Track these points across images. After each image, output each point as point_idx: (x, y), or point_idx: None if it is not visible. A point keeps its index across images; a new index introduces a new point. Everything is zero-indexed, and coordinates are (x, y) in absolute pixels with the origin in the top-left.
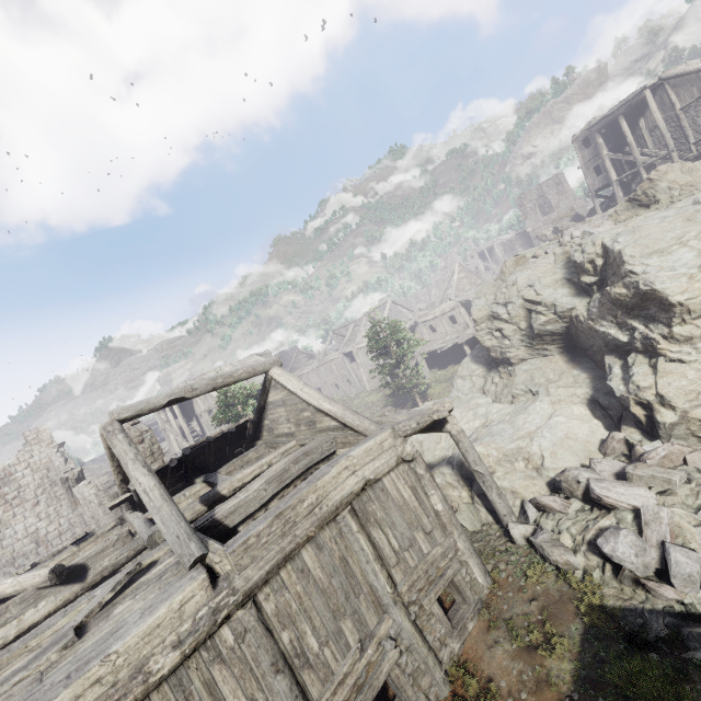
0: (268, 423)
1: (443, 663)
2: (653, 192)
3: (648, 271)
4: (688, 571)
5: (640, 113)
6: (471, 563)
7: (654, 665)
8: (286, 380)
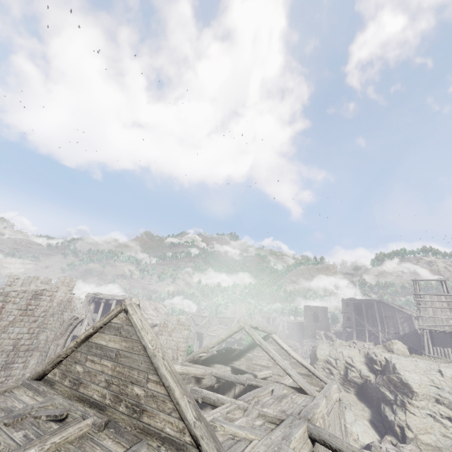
0: (251, 355)
1: None
2: (392, 347)
3: (405, 375)
4: None
5: (369, 307)
6: None
7: None
8: (282, 342)
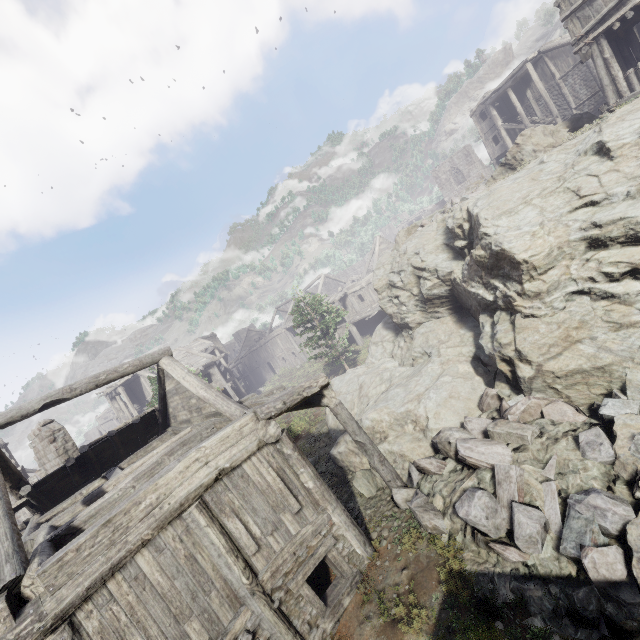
0: (172, 411)
1: None
2: (521, 155)
3: (499, 231)
4: (528, 532)
5: (526, 85)
6: (348, 536)
7: (489, 639)
8: (172, 370)
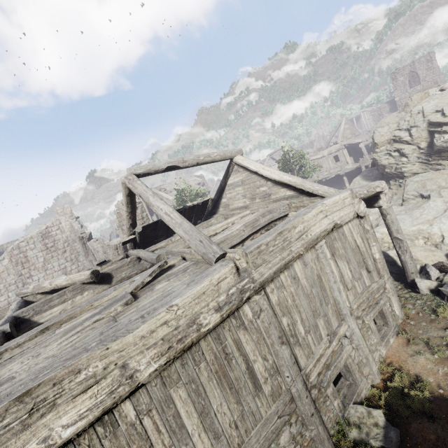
0: (225, 201)
1: (375, 361)
2: None
3: None
4: None
5: None
6: (393, 299)
7: None
8: (249, 163)
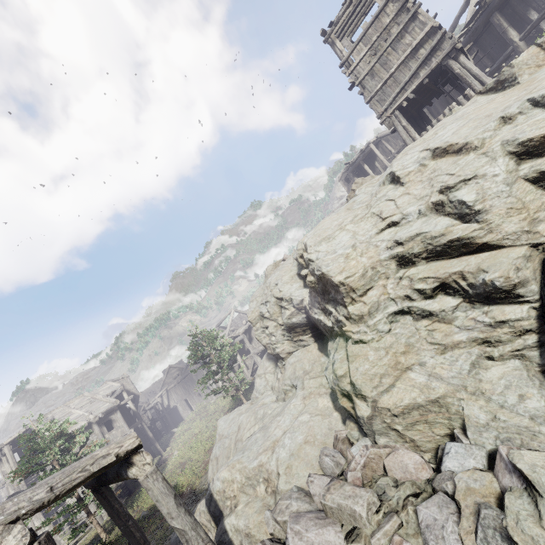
0: None
1: None
2: None
3: (320, 256)
4: None
5: (374, 159)
6: None
7: None
8: None
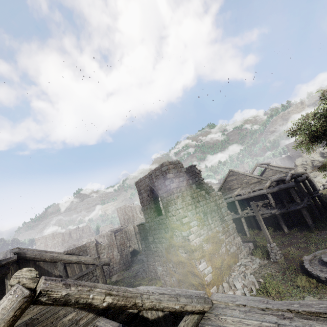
0: (264, 175)
1: None
2: None
3: None
4: None
5: None
6: None
7: None
8: (274, 165)
